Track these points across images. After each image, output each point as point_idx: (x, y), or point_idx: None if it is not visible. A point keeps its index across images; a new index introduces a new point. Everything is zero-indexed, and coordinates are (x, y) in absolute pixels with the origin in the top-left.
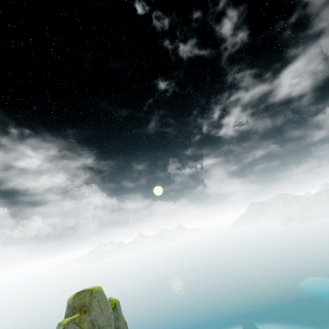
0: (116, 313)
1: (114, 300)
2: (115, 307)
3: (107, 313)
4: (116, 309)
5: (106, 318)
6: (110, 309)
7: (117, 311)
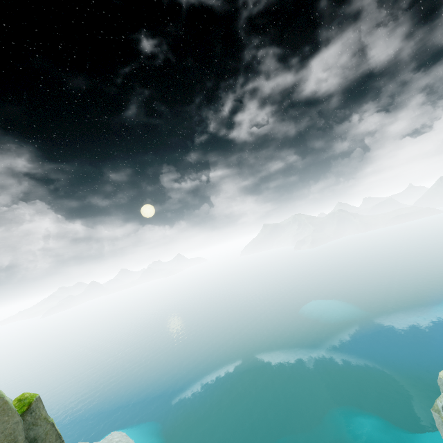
0: (31, 417)
1: (30, 397)
2: (30, 409)
3: (8, 425)
4: (32, 411)
5: (5, 435)
6: (14, 418)
7: (33, 413)
